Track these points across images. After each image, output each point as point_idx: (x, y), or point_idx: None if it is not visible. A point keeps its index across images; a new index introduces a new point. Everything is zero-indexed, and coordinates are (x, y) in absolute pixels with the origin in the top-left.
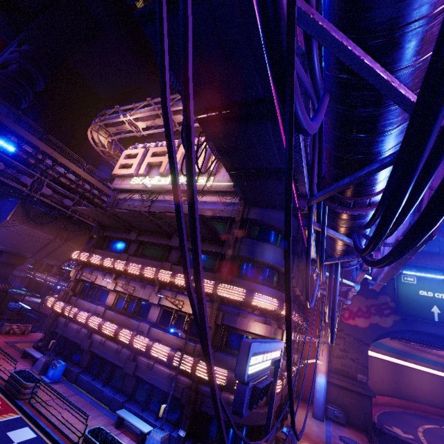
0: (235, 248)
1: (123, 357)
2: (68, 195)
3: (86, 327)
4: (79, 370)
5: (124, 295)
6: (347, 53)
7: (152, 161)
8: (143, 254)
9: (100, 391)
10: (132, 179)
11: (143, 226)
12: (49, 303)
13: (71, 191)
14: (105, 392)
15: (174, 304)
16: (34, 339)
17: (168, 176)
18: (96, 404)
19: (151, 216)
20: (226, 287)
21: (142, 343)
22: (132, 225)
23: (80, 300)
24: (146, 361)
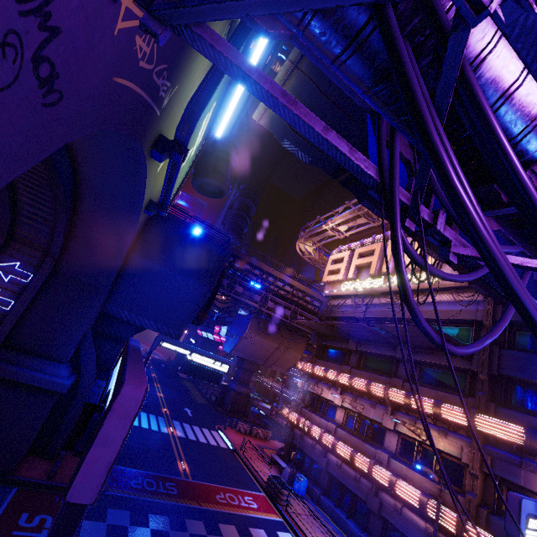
0: (492, 364)
1: (364, 488)
2: (286, 306)
3: (320, 443)
4: (320, 491)
5: (353, 413)
6: (522, 266)
7: (359, 263)
8: (366, 367)
9: (345, 523)
10: (342, 284)
11: (362, 335)
12: (285, 412)
13: (288, 301)
14: (350, 525)
15: (415, 433)
16: (274, 447)
17: (380, 276)
18: (342, 536)
19: (368, 322)
20: (488, 420)
21: (383, 476)
22: (350, 334)
23: (311, 413)
24: (391, 500)
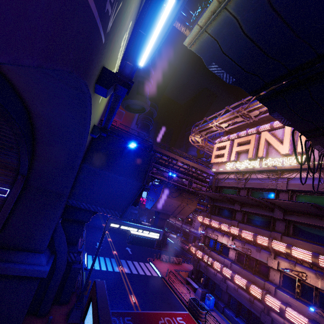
0: None
1: (257, 308)
2: (184, 178)
3: (221, 274)
4: (223, 305)
5: (242, 254)
6: None
7: (239, 150)
8: (249, 222)
9: None
10: (226, 164)
11: (246, 202)
12: (192, 250)
13: (186, 175)
14: None
15: (298, 276)
16: (185, 269)
17: (255, 159)
18: None
19: (247, 190)
20: None
21: (274, 304)
22: (236, 200)
23: (210, 251)
24: (280, 319)
